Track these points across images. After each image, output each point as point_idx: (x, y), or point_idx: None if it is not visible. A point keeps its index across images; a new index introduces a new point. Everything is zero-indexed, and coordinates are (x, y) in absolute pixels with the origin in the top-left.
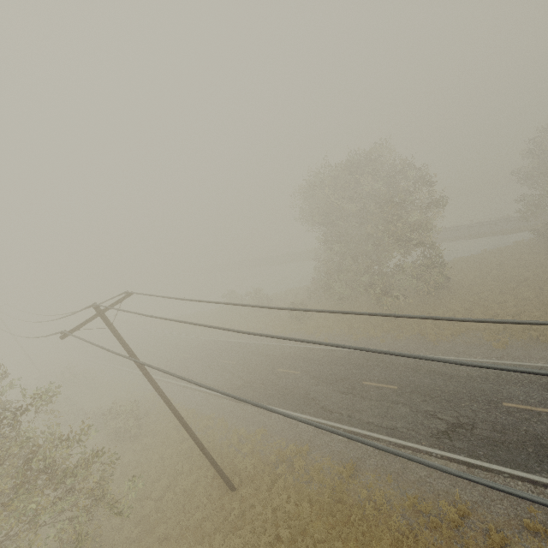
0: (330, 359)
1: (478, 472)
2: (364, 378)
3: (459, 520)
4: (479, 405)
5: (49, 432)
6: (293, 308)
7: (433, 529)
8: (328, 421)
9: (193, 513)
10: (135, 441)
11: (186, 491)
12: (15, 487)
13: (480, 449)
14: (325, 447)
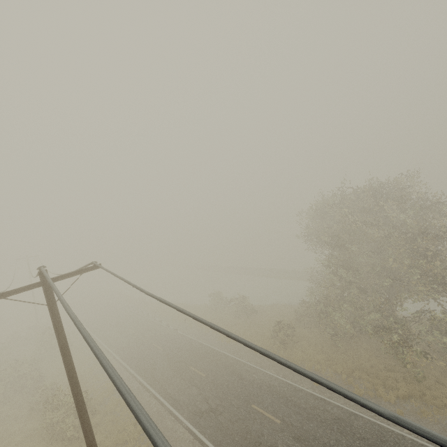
0: (322, 415)
1: None
2: None
3: None
4: None
5: None
6: None
7: None
8: None
9: None
10: (67, 446)
11: None
12: None
13: None
14: None
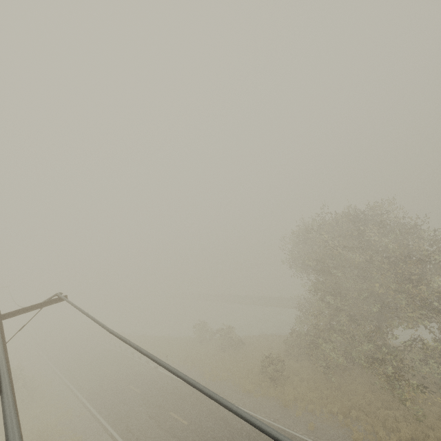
0: None
1: None
2: None
3: None
4: None
5: None
6: None
7: None
8: None
9: None
10: None
11: None
12: None
13: None
14: None
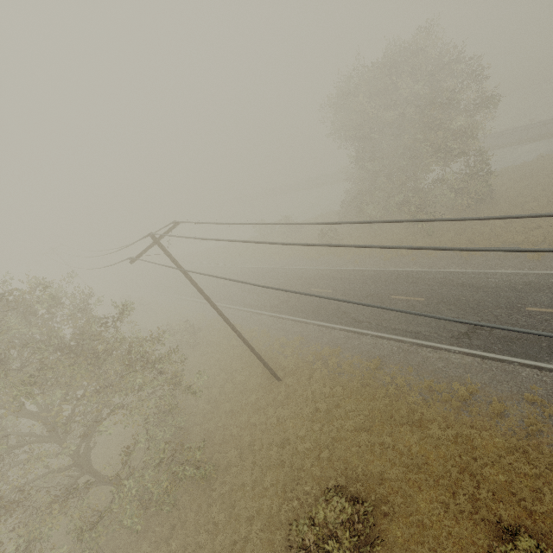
0: (360, 278)
1: (490, 362)
2: (392, 293)
3: (467, 395)
4: (502, 311)
5: (134, 337)
6: (327, 223)
7: (444, 402)
8: (358, 329)
9: (249, 395)
10: (194, 349)
11: (241, 382)
12: (125, 368)
13: (496, 345)
14: (355, 348)
